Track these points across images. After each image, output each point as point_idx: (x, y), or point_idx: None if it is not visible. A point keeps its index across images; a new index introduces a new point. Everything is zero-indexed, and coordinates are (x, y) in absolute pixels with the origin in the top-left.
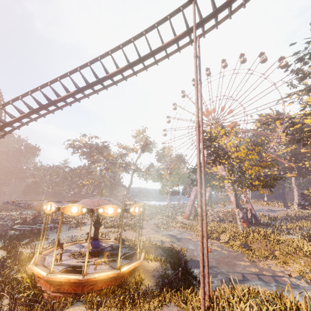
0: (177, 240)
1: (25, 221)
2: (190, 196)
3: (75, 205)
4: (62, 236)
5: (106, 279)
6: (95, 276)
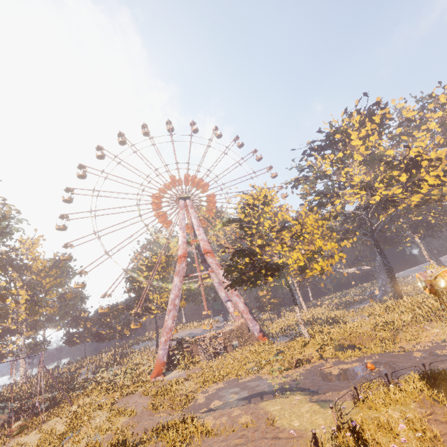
0: (299, 390)
1: None
2: (165, 321)
3: None
4: None
5: None
6: None
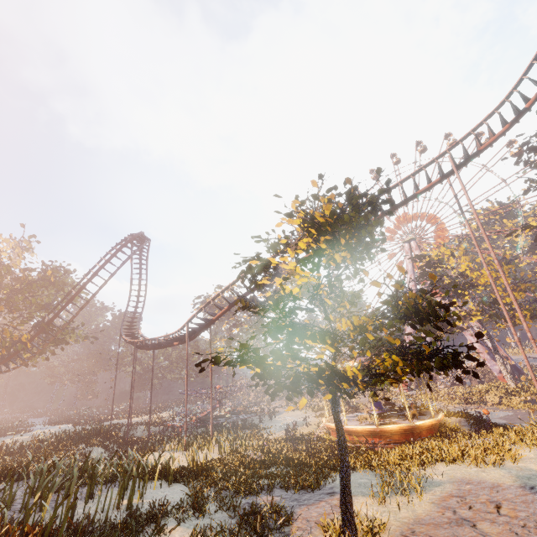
0: None
1: (196, 420)
2: None
3: None
4: (277, 424)
5: (428, 427)
6: (421, 422)
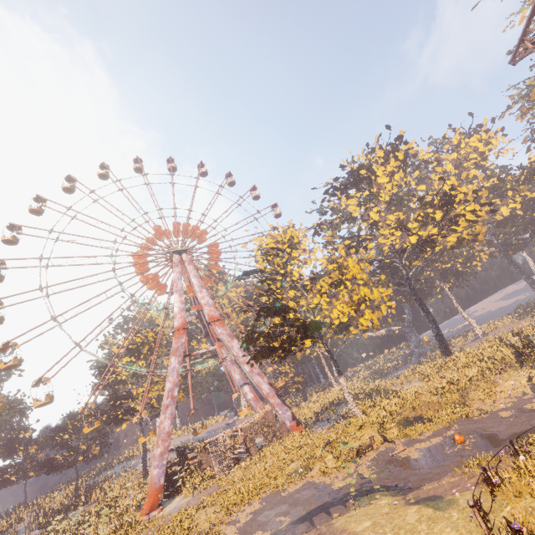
0: (379, 491)
1: None
2: (159, 423)
3: None
4: None
5: None
6: None
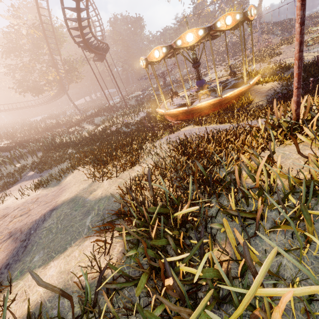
0: None
1: None
2: None
3: (155, 49)
4: None
5: (210, 107)
6: (197, 105)
